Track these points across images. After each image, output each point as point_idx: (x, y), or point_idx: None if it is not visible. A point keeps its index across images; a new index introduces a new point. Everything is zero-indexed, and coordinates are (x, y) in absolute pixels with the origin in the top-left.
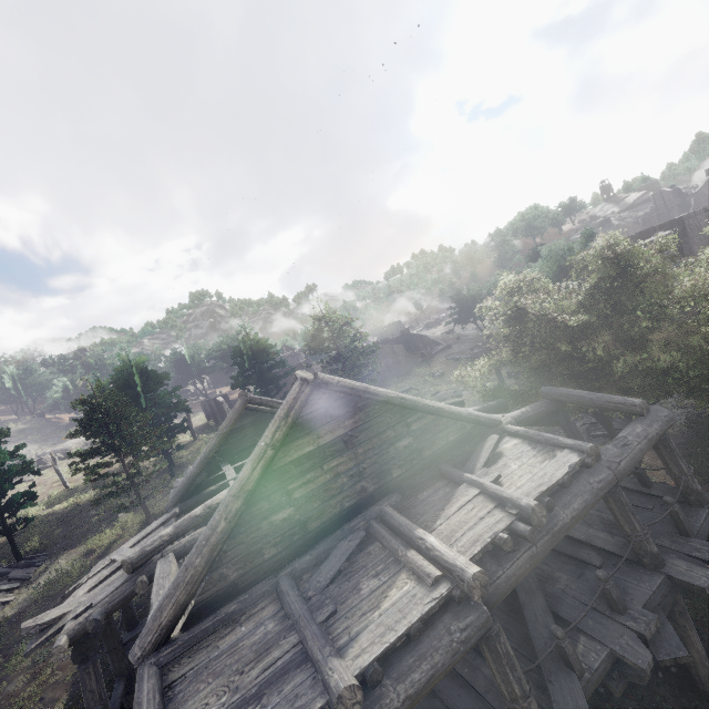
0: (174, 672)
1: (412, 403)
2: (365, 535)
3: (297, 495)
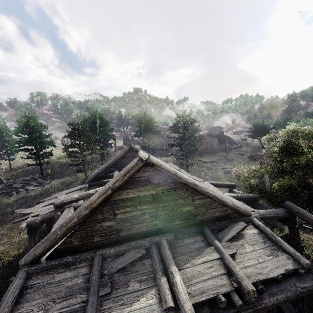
0: (31, 280)
1: (200, 189)
2: (144, 253)
3: (119, 217)
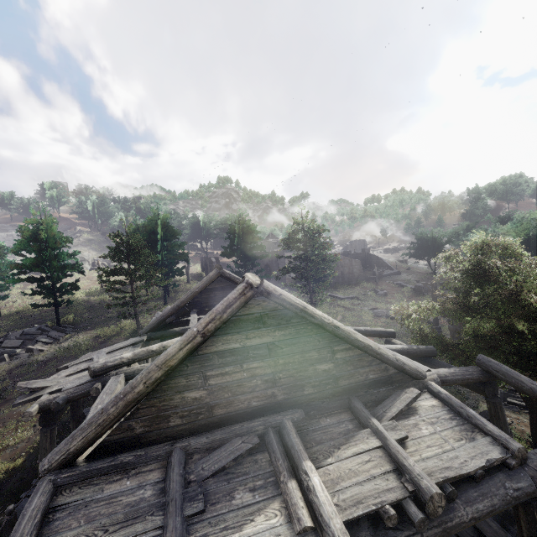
0: (62, 497)
1: (344, 334)
2: (257, 443)
3: (212, 382)
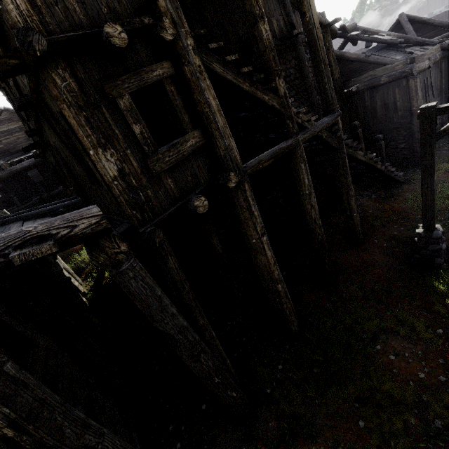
0: None
1: None
2: None
3: (4, 142)
